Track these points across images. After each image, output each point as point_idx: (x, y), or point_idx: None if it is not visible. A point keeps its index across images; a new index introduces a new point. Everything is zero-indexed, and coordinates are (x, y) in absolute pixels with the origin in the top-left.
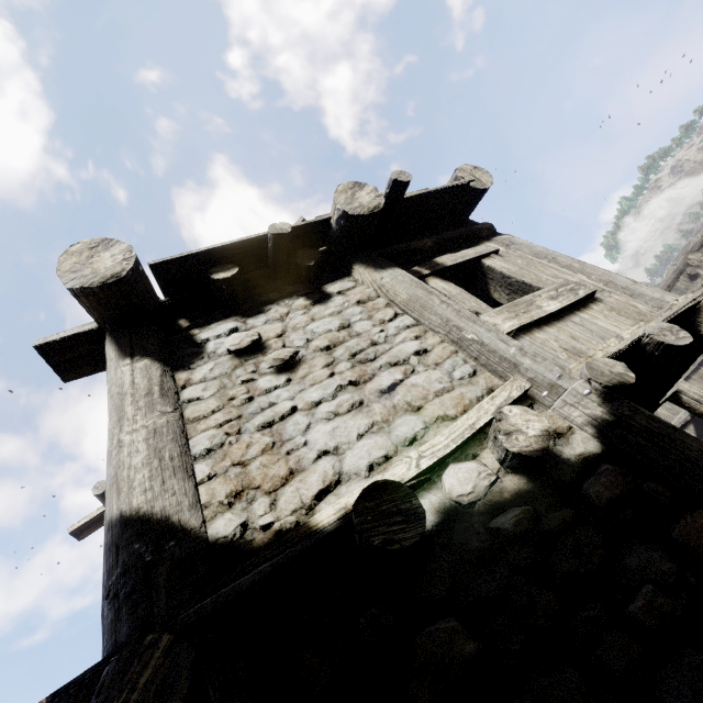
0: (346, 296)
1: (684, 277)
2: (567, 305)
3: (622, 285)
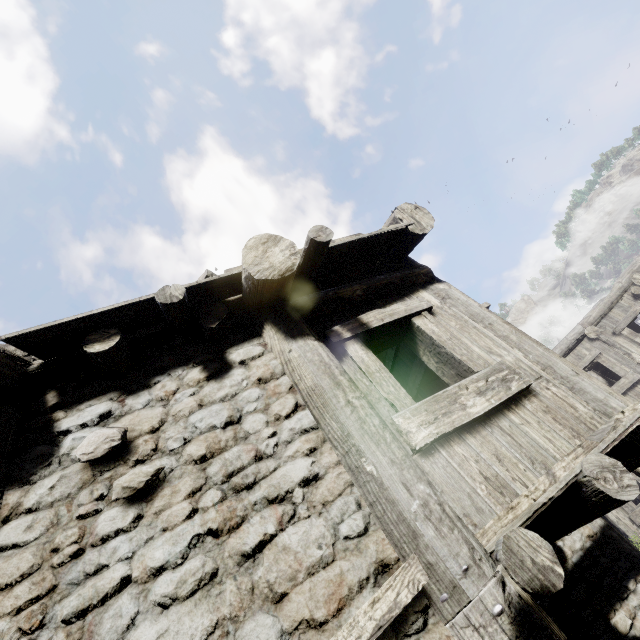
0: (248, 368)
1: (628, 295)
2: (496, 405)
3: (562, 373)
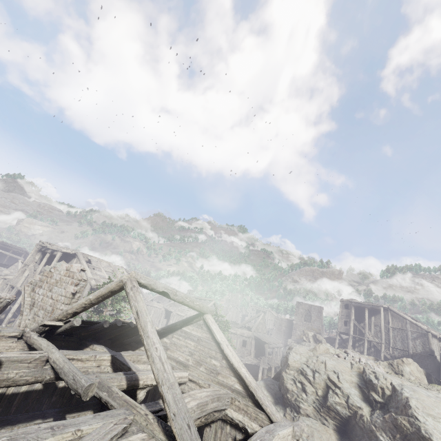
0: (436, 341)
1: None
2: None
3: None
